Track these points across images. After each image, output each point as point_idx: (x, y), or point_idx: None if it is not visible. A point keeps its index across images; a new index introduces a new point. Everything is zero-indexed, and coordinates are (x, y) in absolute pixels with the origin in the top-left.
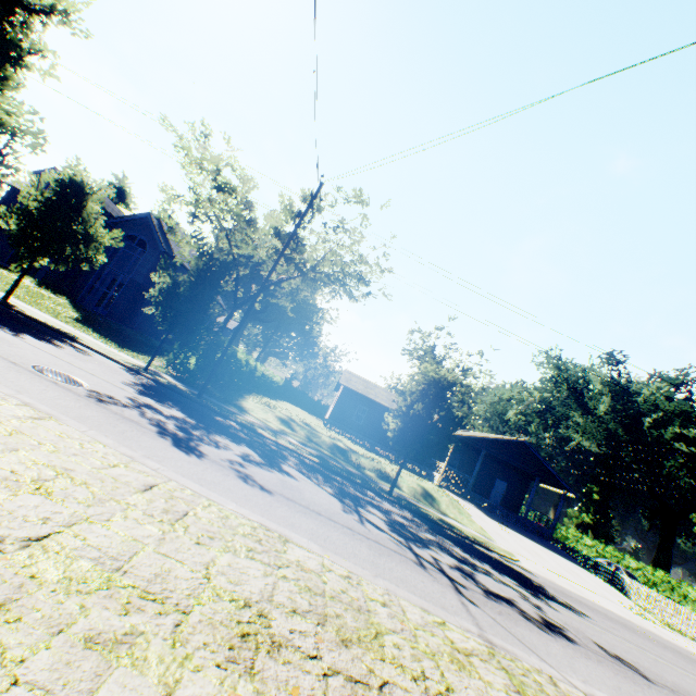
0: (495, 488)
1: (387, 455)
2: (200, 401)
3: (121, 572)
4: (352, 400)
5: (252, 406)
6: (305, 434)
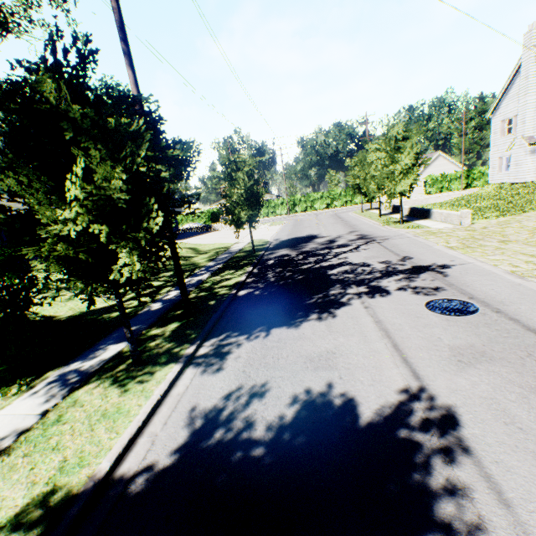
0: None
1: None
2: (222, 307)
3: (531, 247)
4: None
5: (57, 308)
6: None
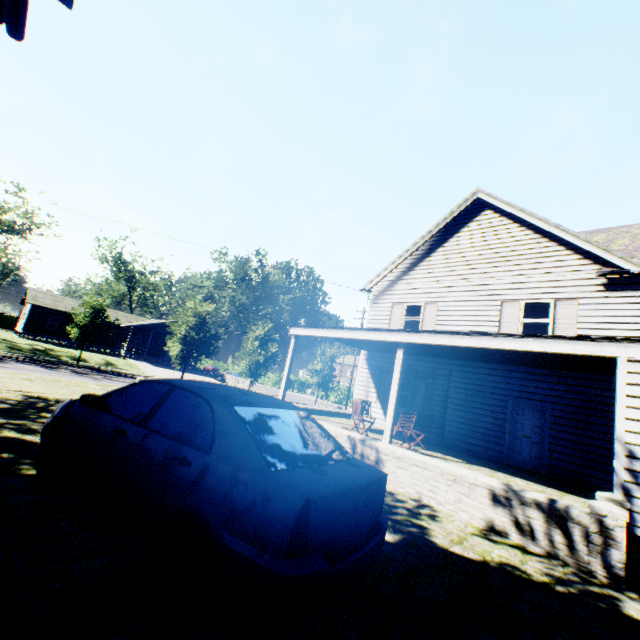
0: (168, 351)
1: (88, 347)
2: None
3: None
4: (44, 314)
5: None
6: (7, 347)
